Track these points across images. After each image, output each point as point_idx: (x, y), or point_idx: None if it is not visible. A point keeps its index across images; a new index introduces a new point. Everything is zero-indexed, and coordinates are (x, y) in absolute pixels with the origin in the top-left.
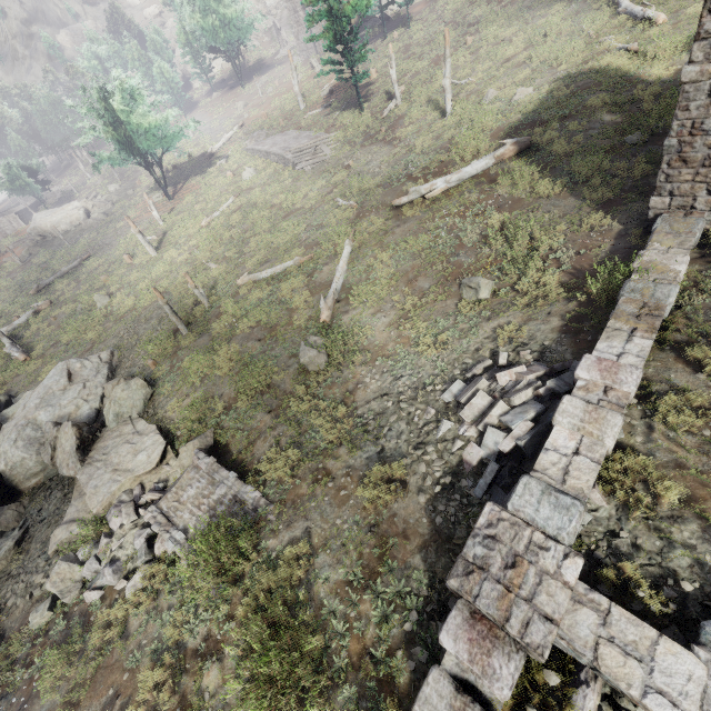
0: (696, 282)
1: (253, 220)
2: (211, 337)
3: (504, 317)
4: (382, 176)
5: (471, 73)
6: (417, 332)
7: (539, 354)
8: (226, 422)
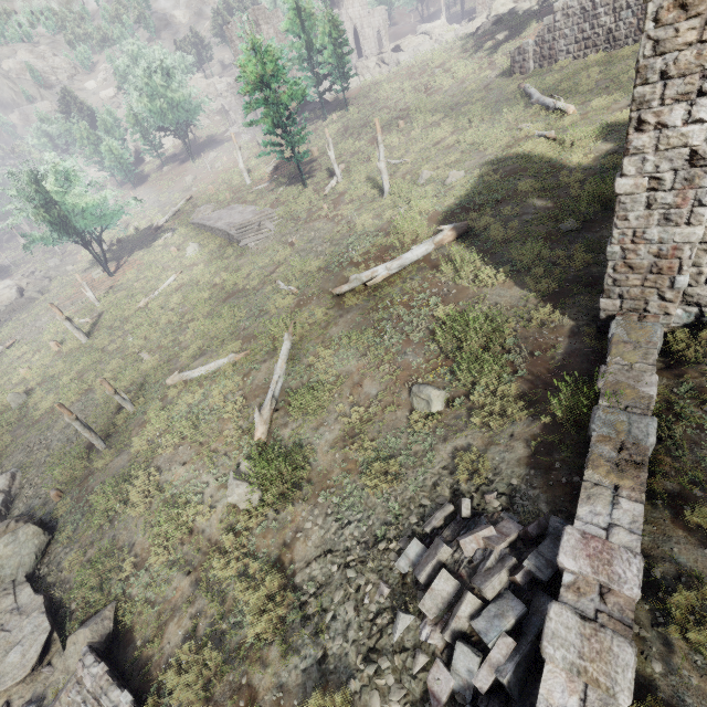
0: (669, 403)
1: (193, 302)
2: (131, 455)
3: (462, 437)
4: (325, 256)
5: (406, 154)
6: (365, 456)
7: (508, 500)
8: (134, 588)
